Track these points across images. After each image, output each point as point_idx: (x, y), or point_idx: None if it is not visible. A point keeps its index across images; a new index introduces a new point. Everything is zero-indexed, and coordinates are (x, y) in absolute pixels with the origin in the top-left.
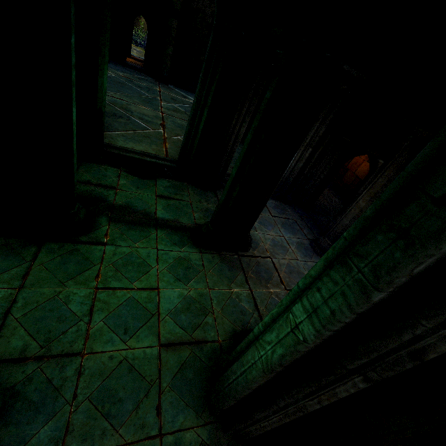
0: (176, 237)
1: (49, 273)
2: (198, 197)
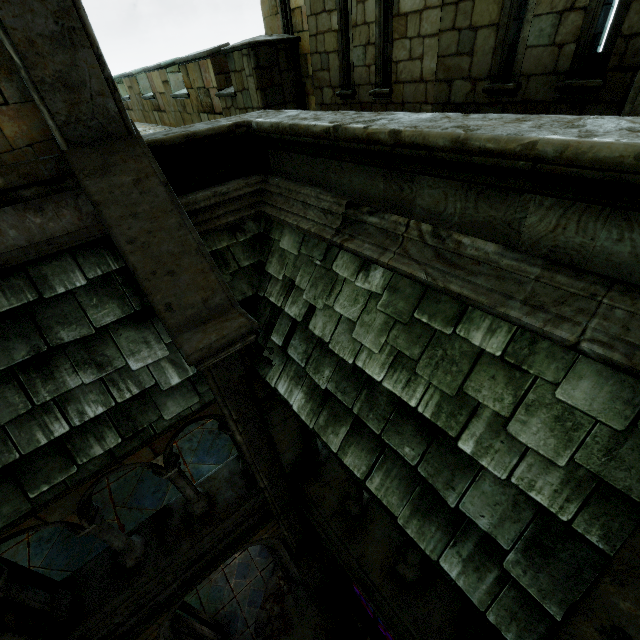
0: None
1: None
2: None
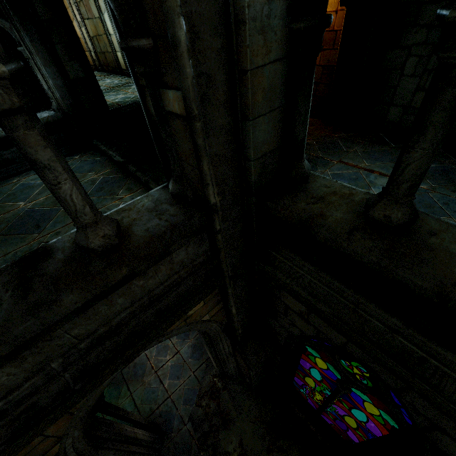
0: None
1: None
2: None
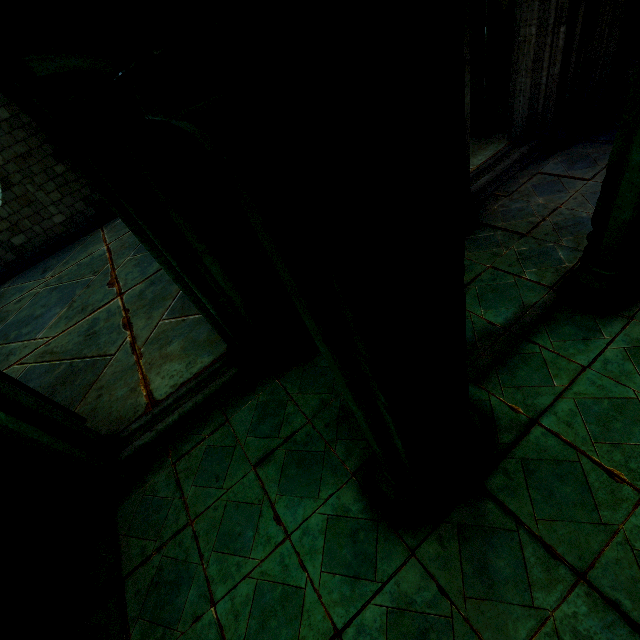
0: (569, 329)
1: (563, 524)
2: (483, 251)
